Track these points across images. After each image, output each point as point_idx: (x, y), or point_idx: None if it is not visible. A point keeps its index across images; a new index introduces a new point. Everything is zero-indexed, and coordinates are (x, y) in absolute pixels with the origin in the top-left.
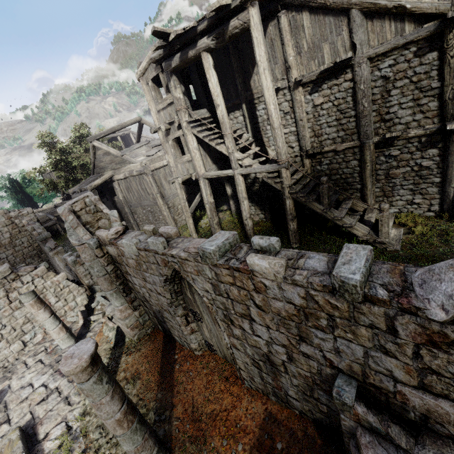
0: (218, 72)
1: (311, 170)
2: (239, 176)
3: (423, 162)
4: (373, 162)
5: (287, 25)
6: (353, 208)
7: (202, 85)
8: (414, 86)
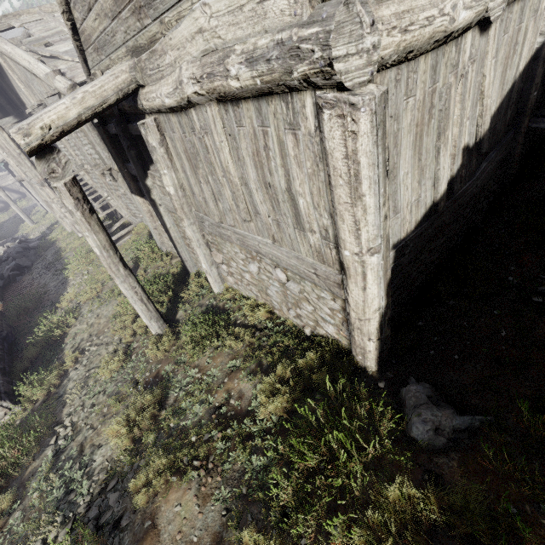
0: (2, 83)
1: (93, 181)
2: (36, 186)
3: (120, 190)
4: (105, 183)
5: (4, 62)
6: (122, 215)
7: (0, 93)
8: (83, 134)
